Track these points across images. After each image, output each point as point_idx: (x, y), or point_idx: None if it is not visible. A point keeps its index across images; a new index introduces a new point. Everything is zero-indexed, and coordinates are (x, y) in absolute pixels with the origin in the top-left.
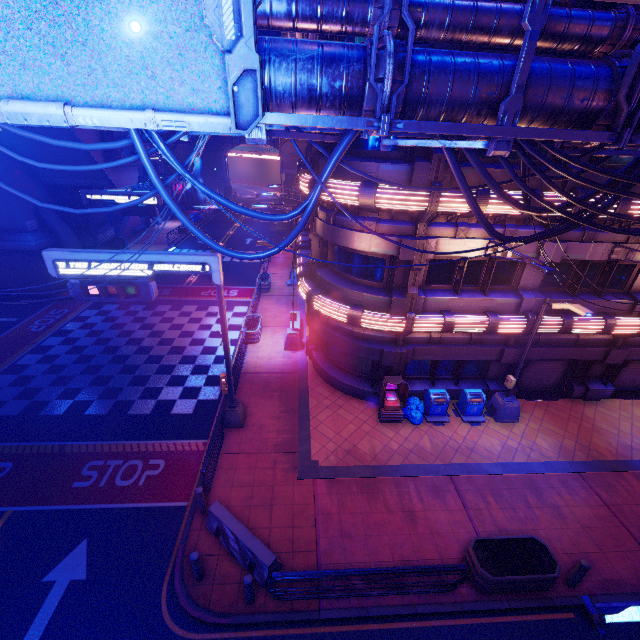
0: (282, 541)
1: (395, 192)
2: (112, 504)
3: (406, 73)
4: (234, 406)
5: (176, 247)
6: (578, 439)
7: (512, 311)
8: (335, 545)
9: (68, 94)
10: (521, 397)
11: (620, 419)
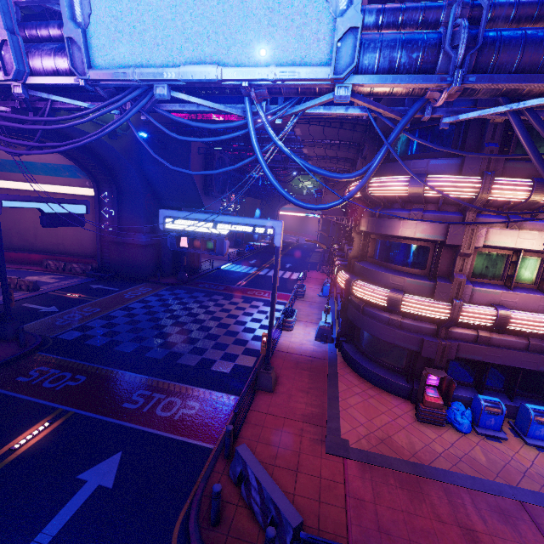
0: (306, 513)
1: (445, 180)
2: (149, 428)
3: (480, 37)
4: (268, 368)
5: (233, 263)
6: None
7: None
8: (370, 539)
9: (222, 60)
10: None
11: None
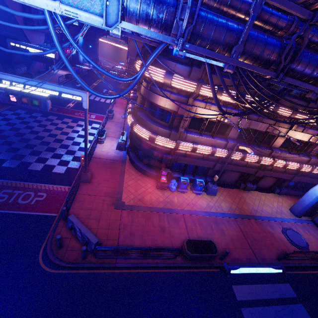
0: (102, 234)
1: (181, 80)
2: (15, 211)
3: (194, 19)
4: (86, 172)
5: (63, 85)
6: (237, 205)
7: (223, 147)
8: (127, 238)
9: None
10: (219, 186)
11: (255, 199)
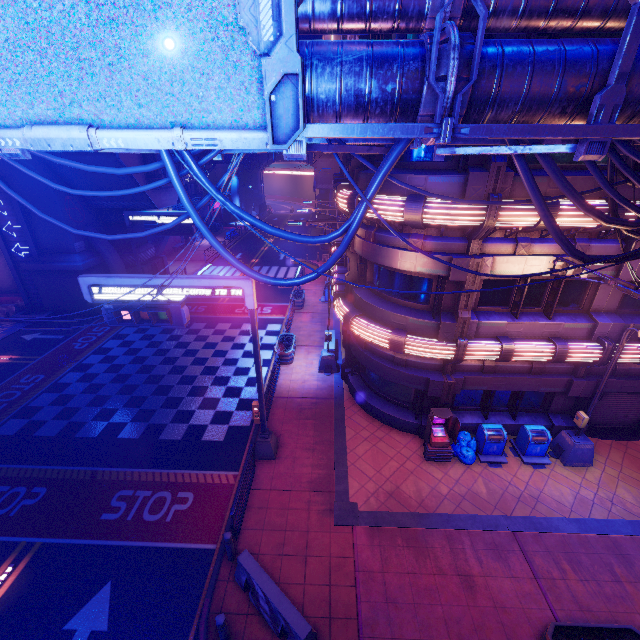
0: (318, 602)
1: (446, 206)
2: (138, 542)
3: (474, 68)
4: (266, 436)
5: (212, 264)
6: None
7: (583, 337)
8: (379, 613)
9: (92, 115)
10: (592, 435)
11: None
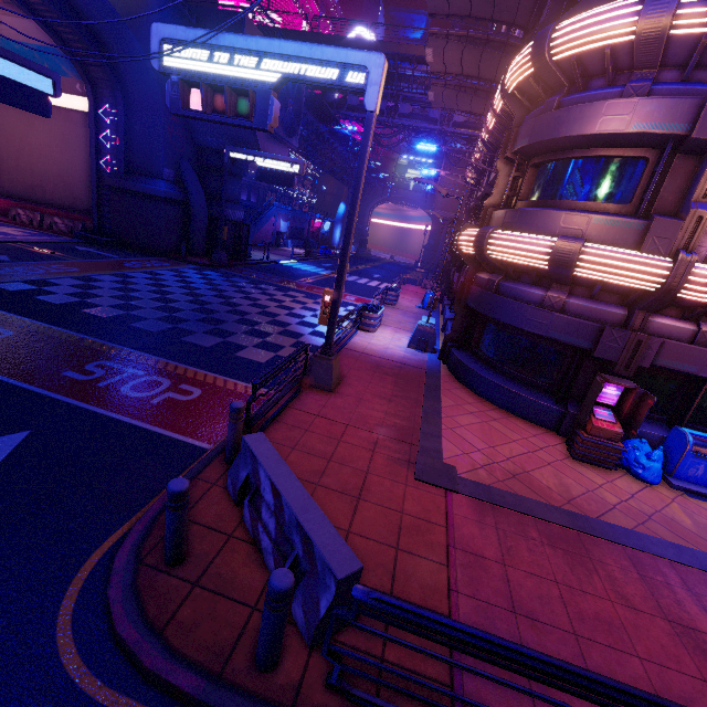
0: (369, 565)
1: None
2: (98, 408)
3: None
4: (329, 352)
5: (298, 261)
6: None
7: None
8: (497, 623)
9: None
10: None
11: None
